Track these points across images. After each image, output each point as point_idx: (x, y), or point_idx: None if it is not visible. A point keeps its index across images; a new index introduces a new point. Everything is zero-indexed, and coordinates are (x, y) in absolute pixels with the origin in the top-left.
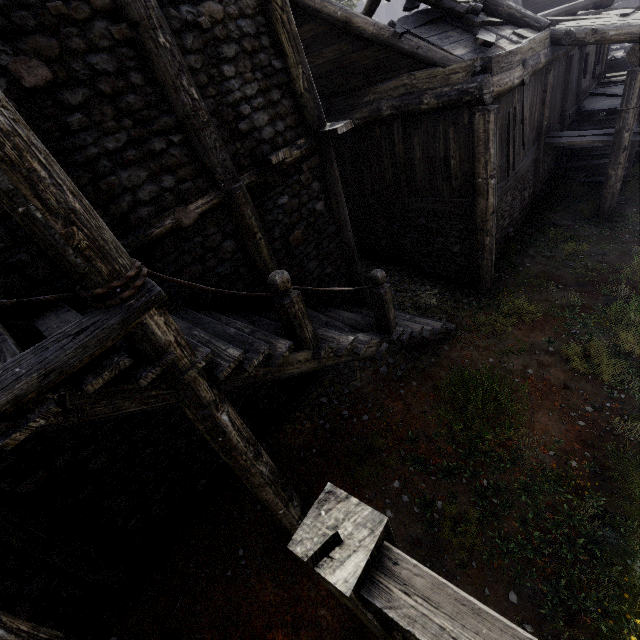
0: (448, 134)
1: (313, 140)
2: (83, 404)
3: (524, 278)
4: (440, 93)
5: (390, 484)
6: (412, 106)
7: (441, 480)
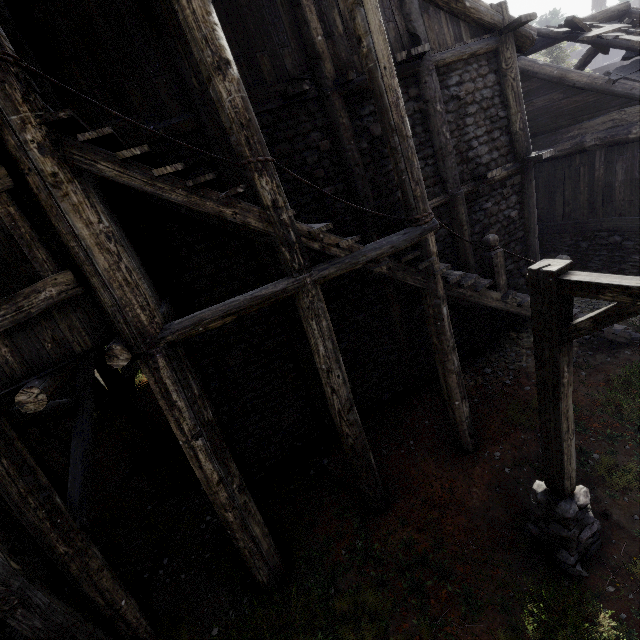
0: None
1: (518, 164)
2: (395, 269)
3: None
4: None
5: None
6: (618, 136)
7: (601, 442)
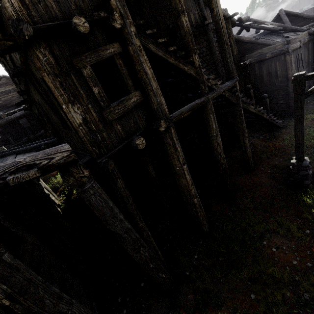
0: (276, 64)
1: (237, 67)
2: (229, 95)
3: (310, 110)
4: (272, 52)
5: (274, 158)
6: (262, 58)
7: (292, 155)
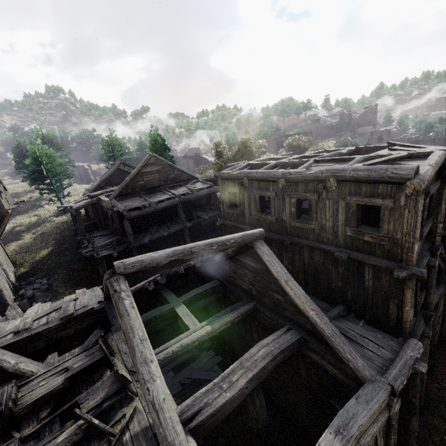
0: None
1: None
2: None
3: None
4: None
5: None
6: None
7: None
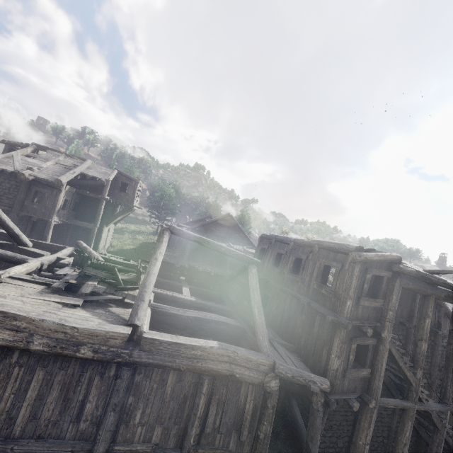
0: None
1: None
2: (435, 417)
3: None
4: None
5: None
6: None
7: None
